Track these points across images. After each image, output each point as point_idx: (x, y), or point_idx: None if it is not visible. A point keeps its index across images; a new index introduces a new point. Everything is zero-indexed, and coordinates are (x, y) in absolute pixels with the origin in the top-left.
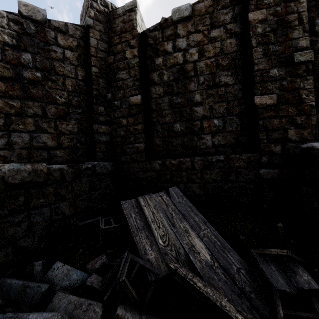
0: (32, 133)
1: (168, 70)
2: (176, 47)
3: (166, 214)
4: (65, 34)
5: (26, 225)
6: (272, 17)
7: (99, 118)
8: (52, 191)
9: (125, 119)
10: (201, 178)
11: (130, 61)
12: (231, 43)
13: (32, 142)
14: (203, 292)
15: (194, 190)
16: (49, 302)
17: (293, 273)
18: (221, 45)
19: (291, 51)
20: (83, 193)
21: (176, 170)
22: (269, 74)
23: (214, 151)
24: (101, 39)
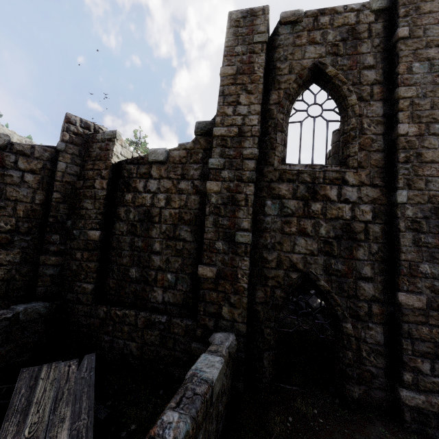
0: None
1: (135, 209)
2: (146, 188)
3: (58, 394)
4: (28, 157)
5: None
6: (225, 192)
7: (50, 248)
8: None
9: (80, 252)
10: (141, 338)
11: (98, 191)
12: (195, 199)
13: None
14: None
15: (132, 350)
16: None
17: None
18: (186, 198)
19: (236, 228)
20: None
21: (119, 323)
22: (215, 245)
23: (163, 308)
24: (73, 162)
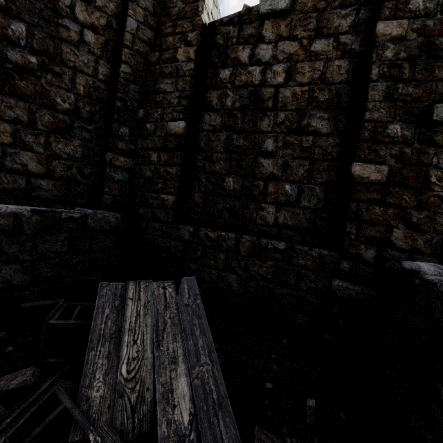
0: (6, 147)
1: (235, 91)
2: (254, 57)
3: (157, 322)
4: (88, 3)
5: None
6: (416, 36)
7: (118, 144)
8: None
9: (156, 153)
10: (244, 269)
11: (182, 65)
12: (341, 66)
13: (5, 160)
14: None
15: (230, 284)
16: None
17: None
18: (323, 66)
19: (433, 99)
20: (56, 255)
21: (211, 248)
22: (386, 130)
23: (275, 232)
24: (146, 23)
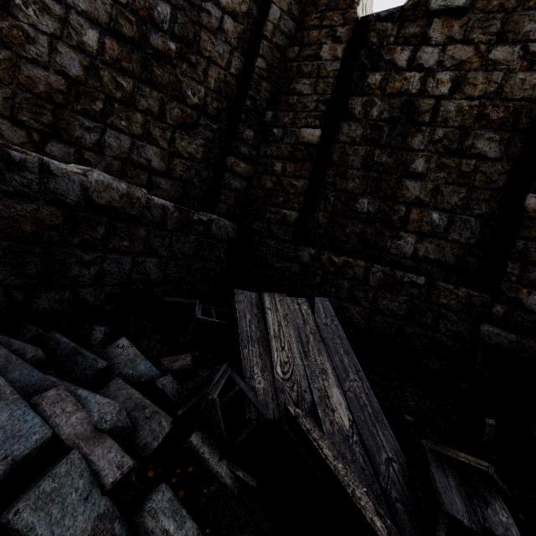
0: (135, 138)
1: (385, 100)
2: (415, 61)
3: (300, 334)
4: None
5: (95, 270)
6: None
7: (241, 148)
8: (142, 236)
9: (281, 163)
10: (371, 301)
11: (325, 64)
12: (525, 80)
13: (132, 153)
14: (330, 465)
15: (352, 316)
16: (101, 385)
17: (484, 503)
18: (502, 79)
19: None
20: (183, 257)
21: (334, 274)
22: None
23: (412, 265)
24: (289, 12)
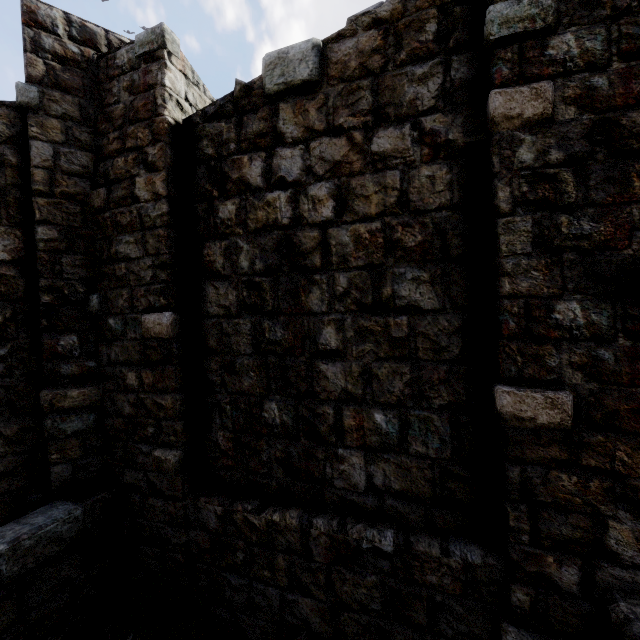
0: None
1: (251, 241)
2: (273, 174)
3: None
4: None
5: None
6: (575, 112)
7: (60, 368)
8: None
9: (133, 371)
10: (326, 589)
11: (146, 208)
12: (434, 177)
13: None
14: None
15: (306, 617)
16: None
17: None
18: (402, 180)
19: (639, 242)
20: None
21: (260, 546)
22: (552, 313)
23: (372, 504)
24: (71, 141)
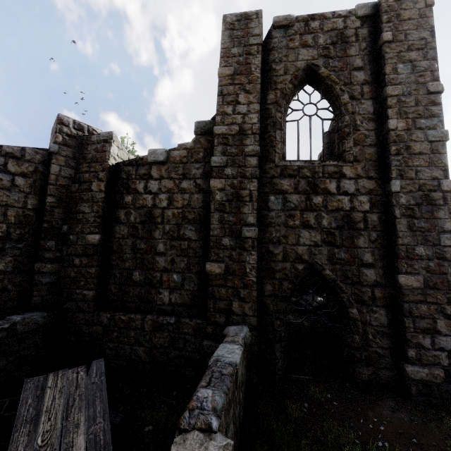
0: None
1: (136, 211)
2: (147, 189)
3: (68, 400)
4: (19, 159)
5: None
6: (229, 188)
7: (45, 255)
8: None
9: (78, 258)
10: (149, 341)
11: (95, 194)
12: (198, 198)
13: None
14: None
15: (140, 355)
16: None
17: None
18: (189, 197)
19: (242, 224)
20: None
21: (124, 328)
22: (222, 241)
23: (170, 309)
24: (67, 165)
